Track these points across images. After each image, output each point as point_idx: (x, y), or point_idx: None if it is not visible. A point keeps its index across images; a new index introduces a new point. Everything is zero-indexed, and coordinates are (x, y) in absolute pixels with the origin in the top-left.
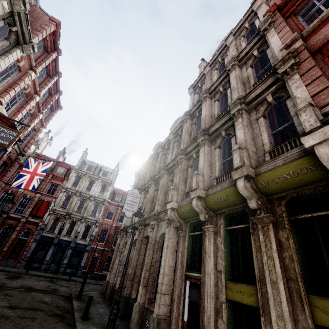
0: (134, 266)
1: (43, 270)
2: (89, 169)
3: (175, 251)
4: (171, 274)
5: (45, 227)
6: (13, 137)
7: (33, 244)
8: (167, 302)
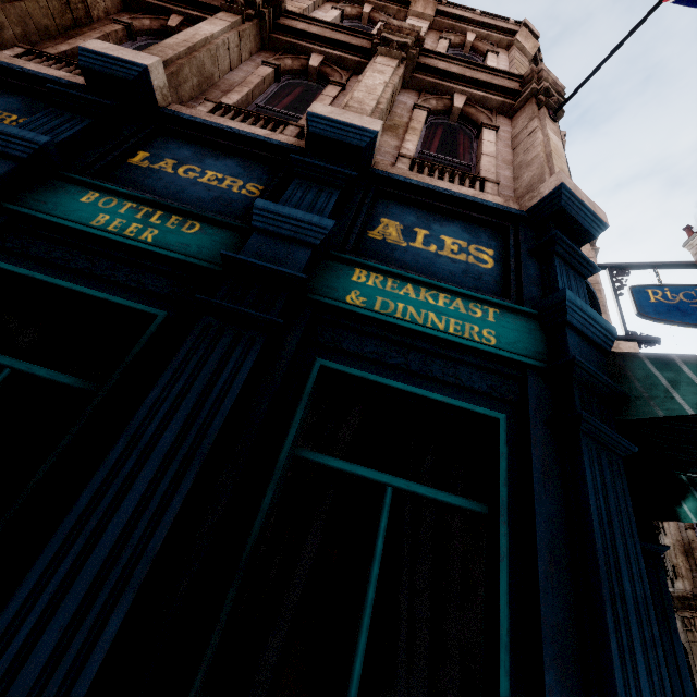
0: None
1: None
2: None
3: None
4: None
5: None
6: None
7: None
8: None
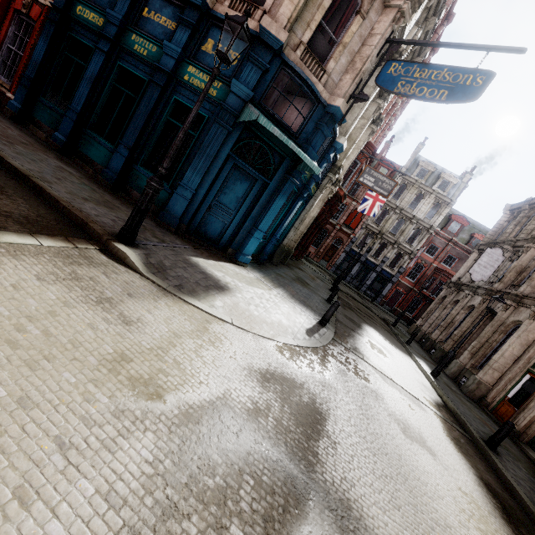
0: (462, 331)
1: (348, 282)
2: (420, 175)
3: (526, 345)
4: (511, 361)
5: (355, 241)
6: (391, 188)
7: (343, 255)
8: (494, 376)
